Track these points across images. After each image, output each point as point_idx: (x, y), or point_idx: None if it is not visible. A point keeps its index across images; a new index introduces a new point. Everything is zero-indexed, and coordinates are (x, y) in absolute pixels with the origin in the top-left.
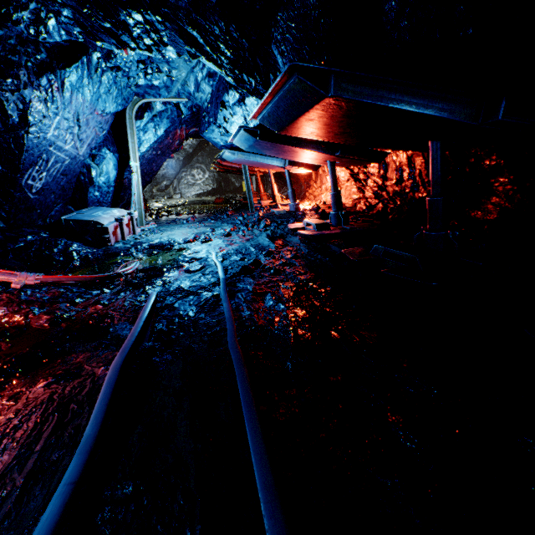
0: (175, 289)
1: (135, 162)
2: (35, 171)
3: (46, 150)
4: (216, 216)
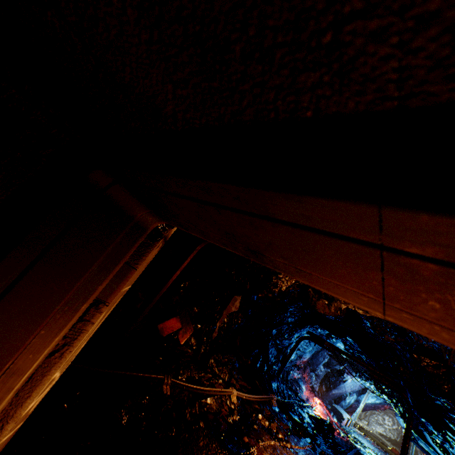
0: (364, 451)
1: (362, 403)
2: (336, 389)
3: (342, 387)
4: (385, 453)
